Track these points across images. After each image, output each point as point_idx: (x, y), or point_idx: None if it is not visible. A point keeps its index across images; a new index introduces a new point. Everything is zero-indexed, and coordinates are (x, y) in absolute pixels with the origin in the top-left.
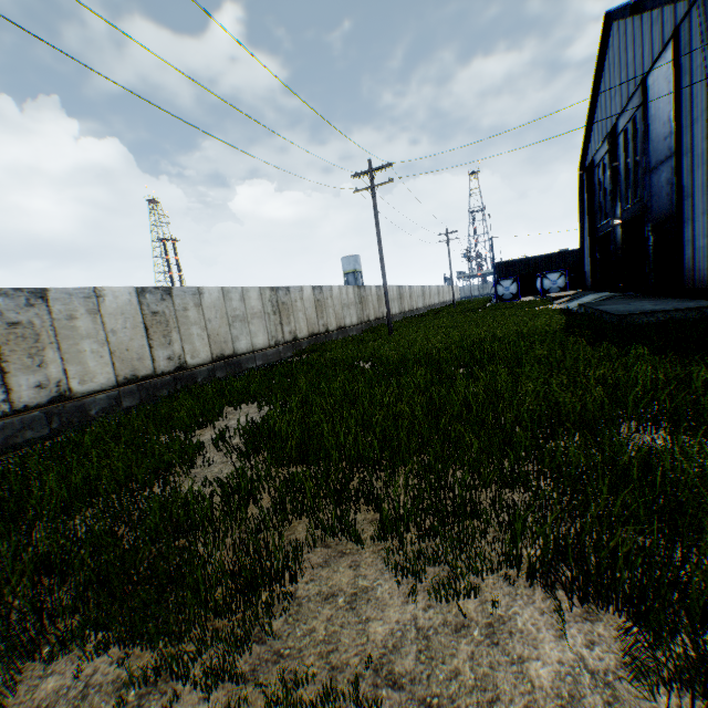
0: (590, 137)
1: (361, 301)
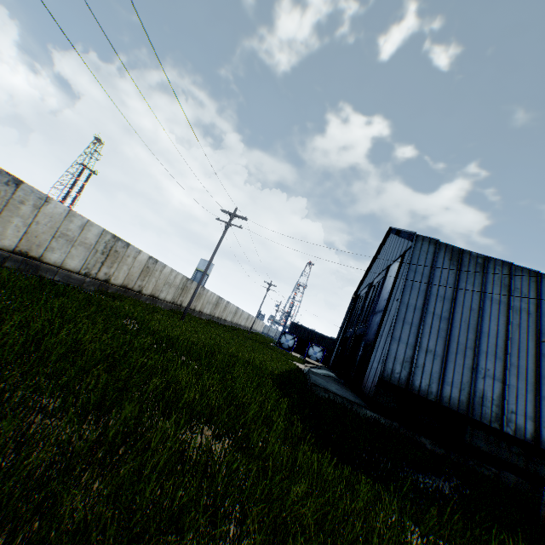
0: (364, 280)
1: (183, 288)
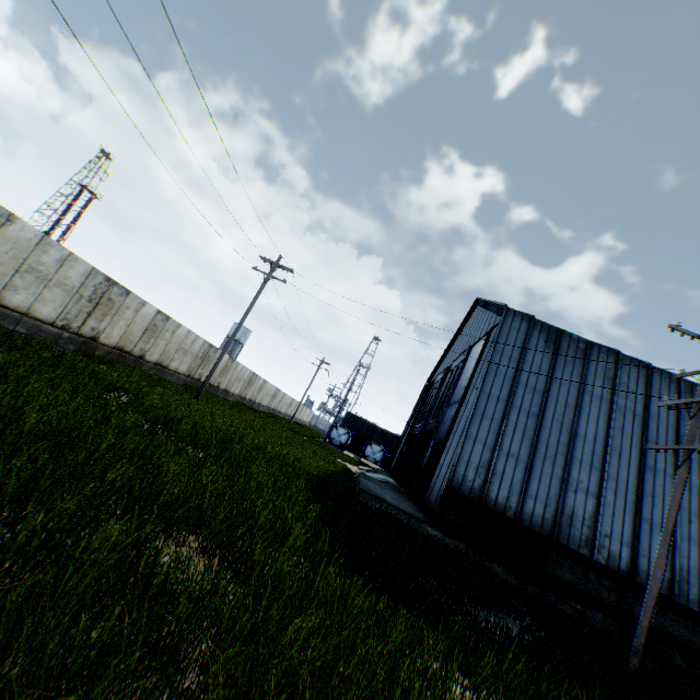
0: (441, 364)
1: (204, 358)
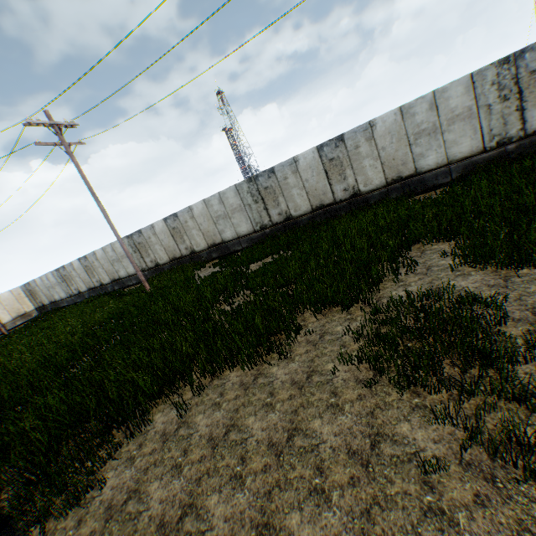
0: None
1: (260, 197)
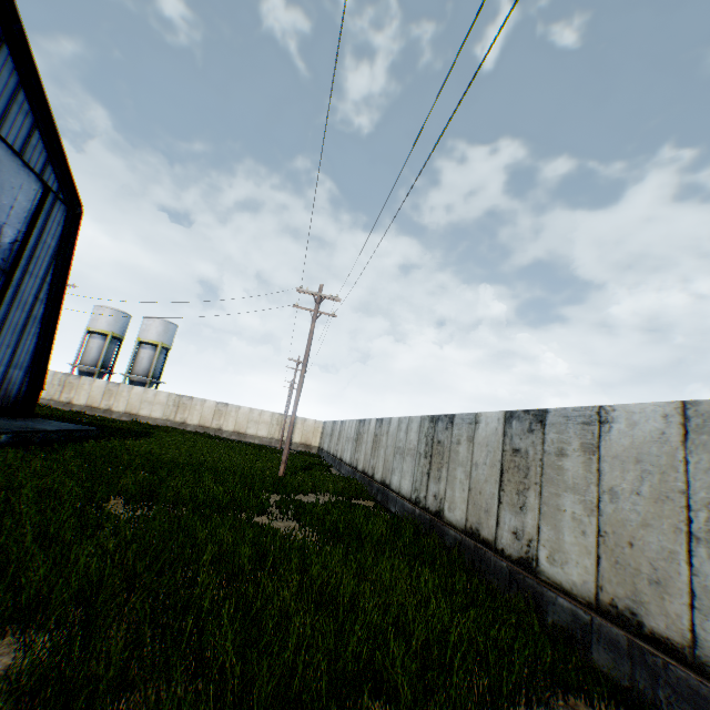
0: None
1: (432, 451)
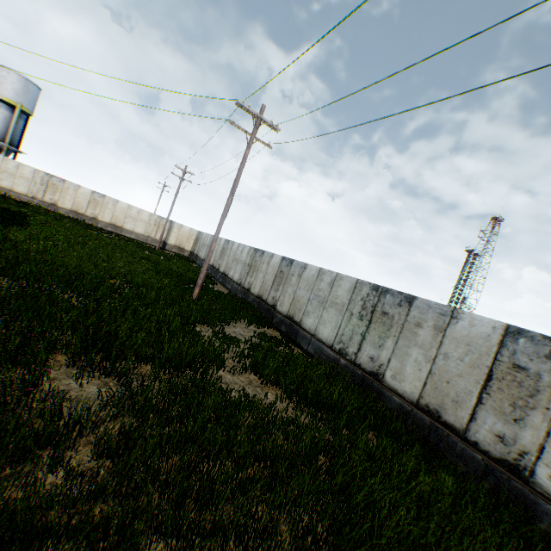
0: None
1: (370, 317)
